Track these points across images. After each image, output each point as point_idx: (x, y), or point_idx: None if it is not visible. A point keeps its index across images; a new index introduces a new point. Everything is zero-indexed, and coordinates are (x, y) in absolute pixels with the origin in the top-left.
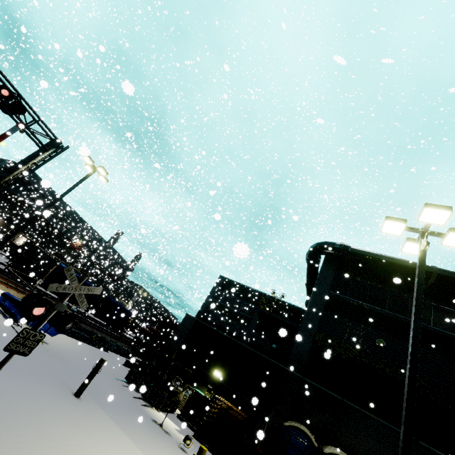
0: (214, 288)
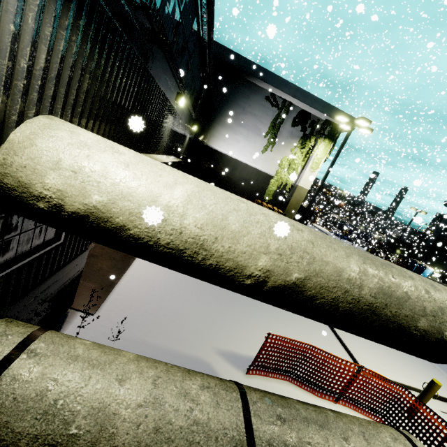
0: (432, 222)
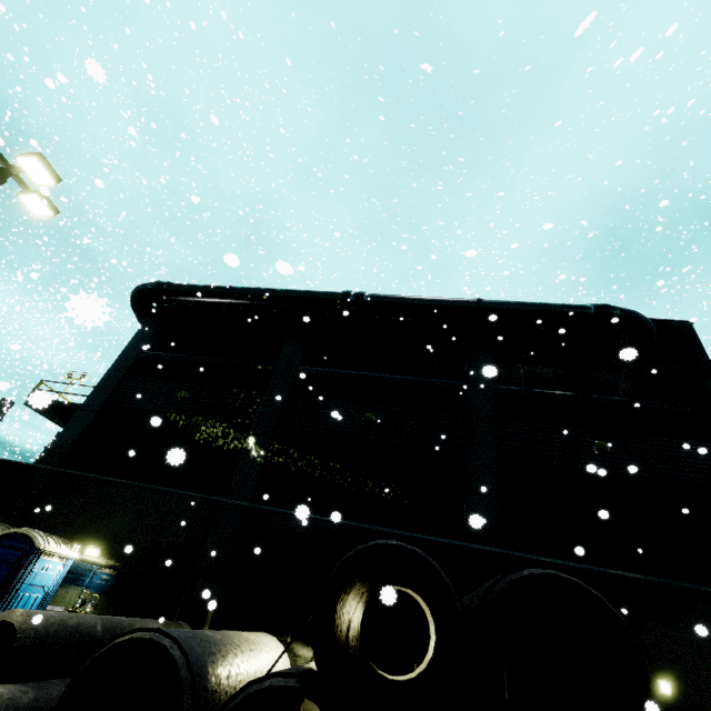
0: None
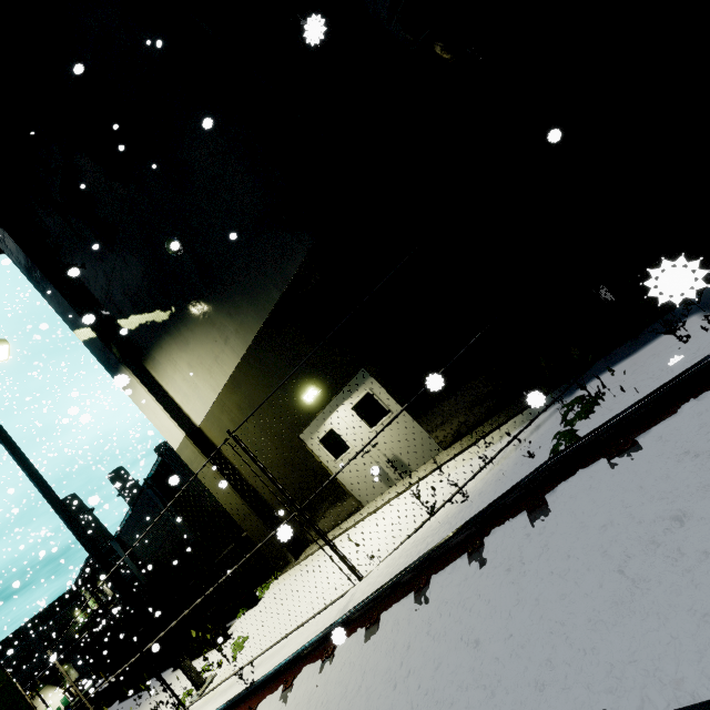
0: None
